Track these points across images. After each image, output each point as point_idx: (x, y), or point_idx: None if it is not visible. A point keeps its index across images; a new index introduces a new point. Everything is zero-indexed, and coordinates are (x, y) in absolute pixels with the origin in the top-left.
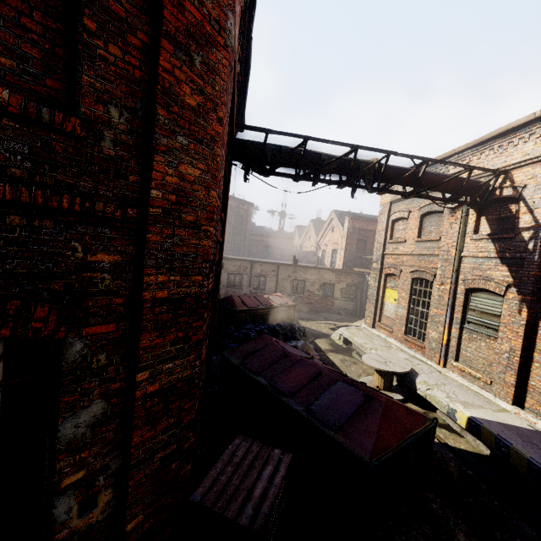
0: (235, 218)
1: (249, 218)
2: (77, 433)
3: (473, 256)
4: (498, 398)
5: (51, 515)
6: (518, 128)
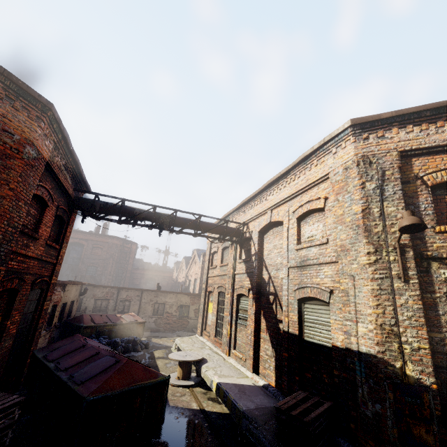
0: (119, 254)
1: (133, 254)
2: None
3: (238, 273)
4: (248, 370)
5: None
6: (248, 202)
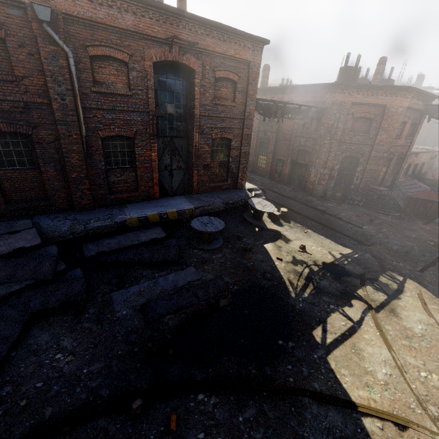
0: None
1: None
2: (358, 170)
3: None
4: None
5: (353, 178)
6: None
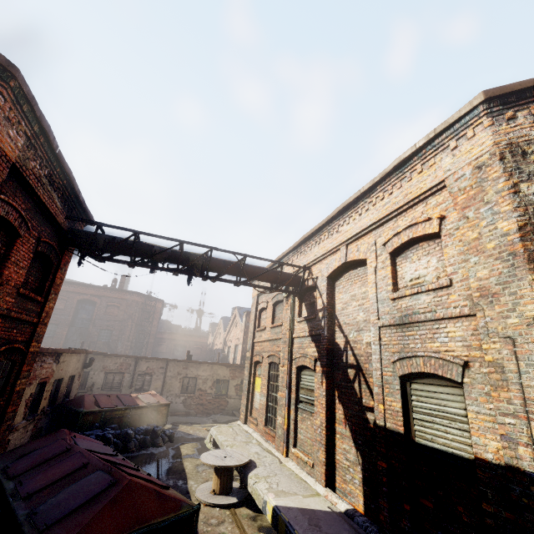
0: (140, 314)
1: (157, 315)
2: None
3: (298, 336)
4: (317, 482)
5: None
6: (310, 237)
